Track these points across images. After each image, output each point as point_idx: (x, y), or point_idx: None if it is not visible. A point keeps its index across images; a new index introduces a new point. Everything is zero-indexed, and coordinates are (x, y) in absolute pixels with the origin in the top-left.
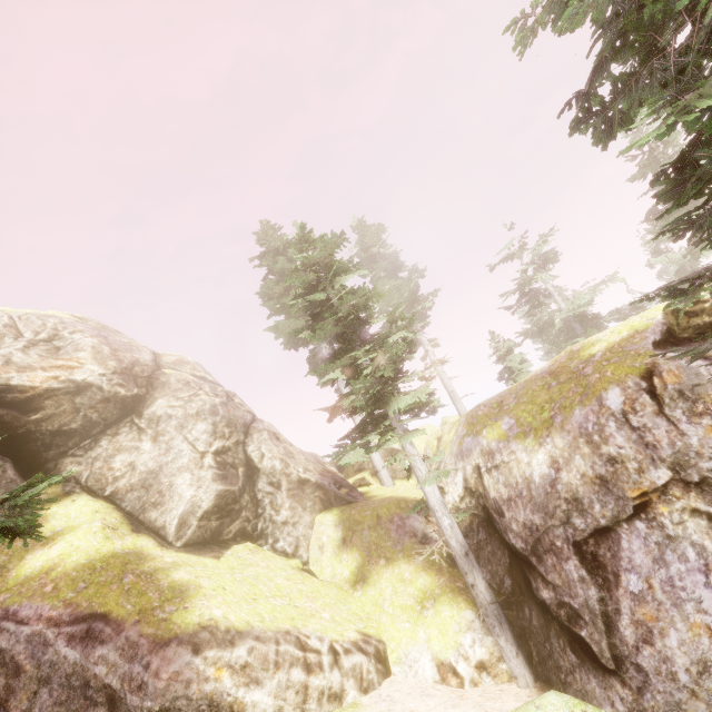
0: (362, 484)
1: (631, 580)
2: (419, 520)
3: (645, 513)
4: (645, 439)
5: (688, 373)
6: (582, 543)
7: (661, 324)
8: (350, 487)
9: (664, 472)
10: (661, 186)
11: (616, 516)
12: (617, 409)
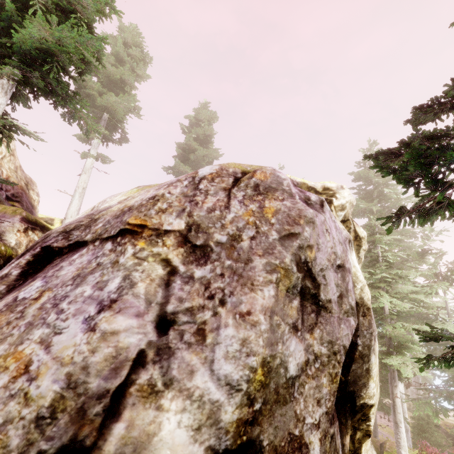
0: (48, 222)
1: (33, 285)
2: (15, 224)
3: (124, 238)
4: (197, 199)
5: (274, 180)
6: (56, 252)
7: (295, 181)
8: (28, 210)
9: (181, 222)
10: (362, 191)
11: (101, 234)
12: (202, 175)
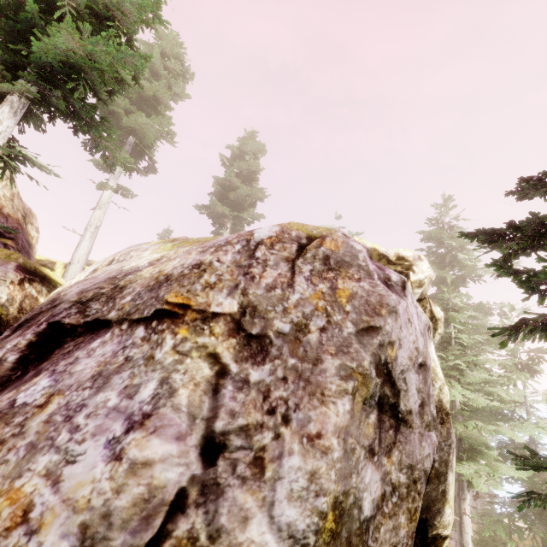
0: (47, 265)
1: (37, 384)
2: (8, 274)
3: (160, 322)
4: (252, 270)
5: (348, 252)
6: (68, 330)
7: (365, 246)
8: (24, 250)
9: (234, 302)
10: (432, 253)
11: (130, 313)
12: (259, 238)
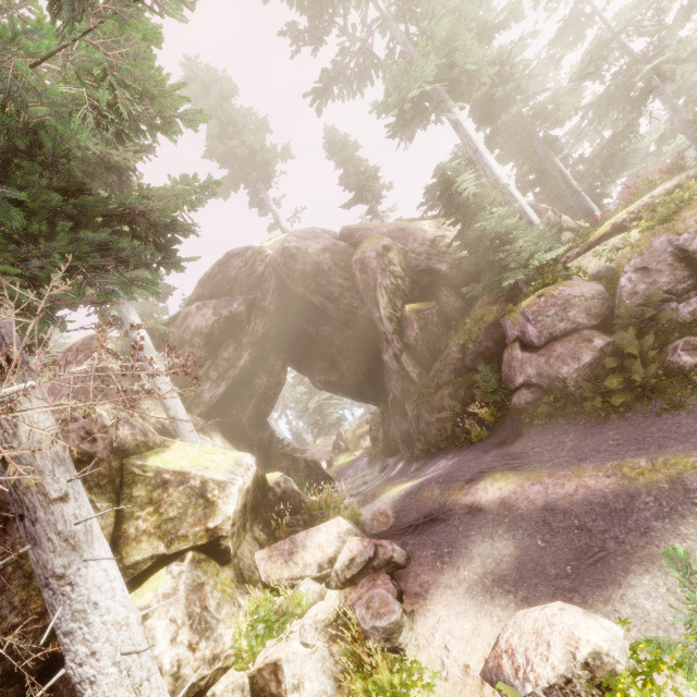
0: None
1: None
2: None
3: None
4: None
5: None
6: None
7: None
8: None
9: None
10: None
11: None
12: None
